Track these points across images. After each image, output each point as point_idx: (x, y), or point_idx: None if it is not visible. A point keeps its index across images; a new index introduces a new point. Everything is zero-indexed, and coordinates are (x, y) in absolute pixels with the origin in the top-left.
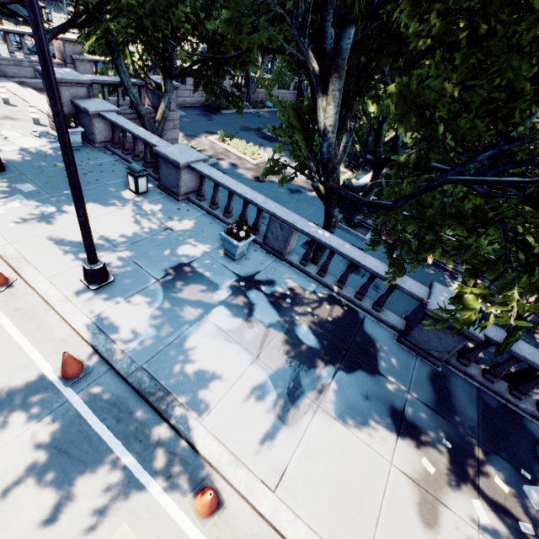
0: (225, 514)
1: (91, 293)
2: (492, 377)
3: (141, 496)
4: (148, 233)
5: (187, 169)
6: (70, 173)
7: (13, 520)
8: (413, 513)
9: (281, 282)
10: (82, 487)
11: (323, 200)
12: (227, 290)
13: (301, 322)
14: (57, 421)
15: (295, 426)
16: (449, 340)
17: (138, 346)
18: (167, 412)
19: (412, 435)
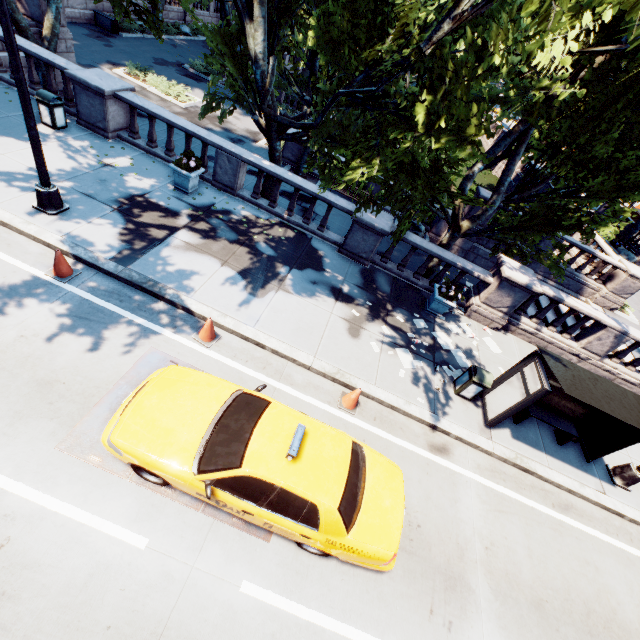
0: (222, 342)
1: (51, 218)
2: (402, 268)
3: (158, 336)
4: (87, 169)
5: (113, 100)
6: (19, 79)
7: (64, 351)
8: (345, 333)
9: (237, 213)
10: (109, 334)
11: (265, 134)
12: (188, 218)
13: (259, 240)
14: (68, 303)
15: (263, 298)
16: (371, 241)
17: (118, 255)
18: (161, 292)
19: (346, 300)
